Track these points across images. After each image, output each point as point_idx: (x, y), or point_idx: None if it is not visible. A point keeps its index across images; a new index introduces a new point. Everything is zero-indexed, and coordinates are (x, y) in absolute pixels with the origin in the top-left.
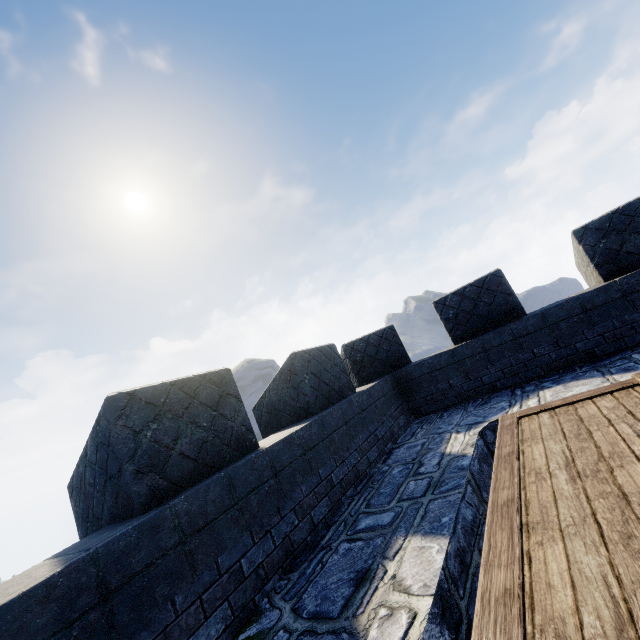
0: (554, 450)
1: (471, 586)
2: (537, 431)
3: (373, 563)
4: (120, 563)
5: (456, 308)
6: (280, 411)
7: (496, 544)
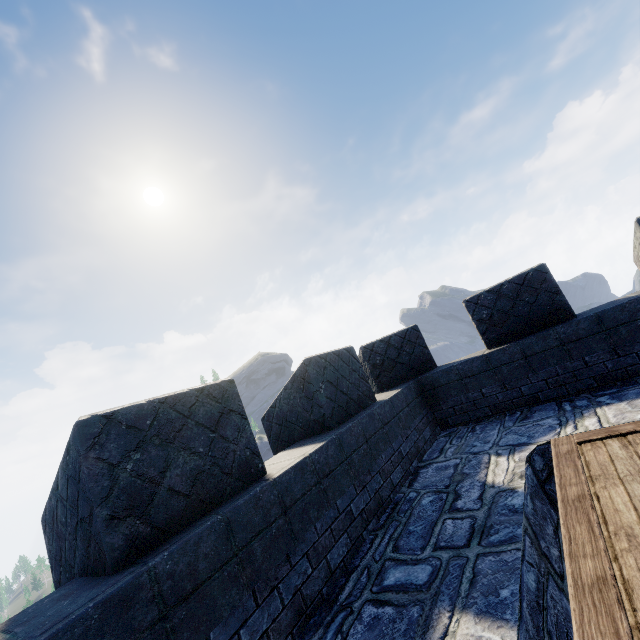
0: None
1: None
2: (609, 466)
3: None
4: None
5: (491, 308)
6: (292, 423)
7: None
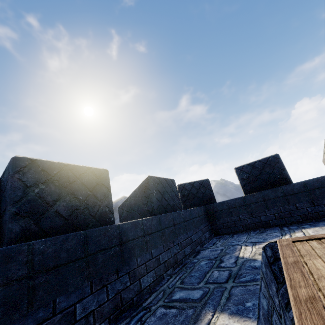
0: None
1: None
2: (312, 251)
3: None
4: None
5: (248, 173)
6: (134, 211)
7: None
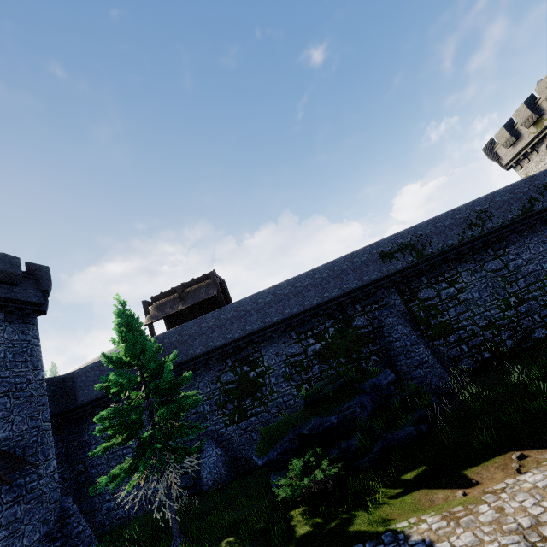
0: None
1: None
2: None
3: None
4: None
5: None
6: (510, 125)
7: None
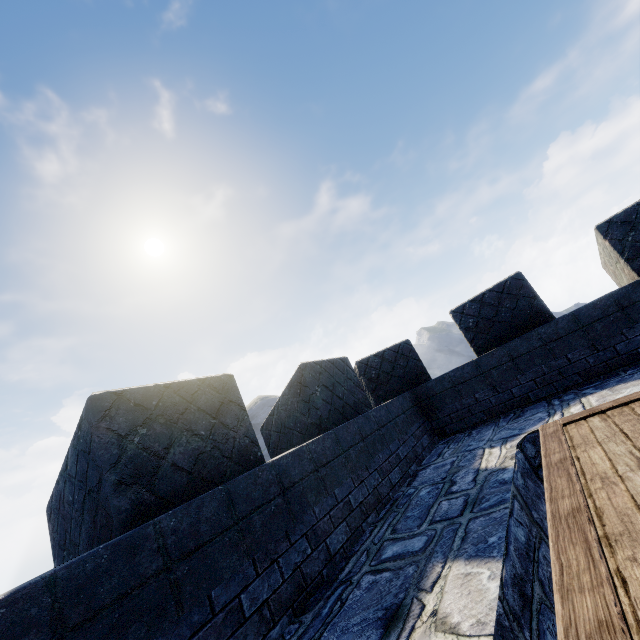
0: (618, 452)
1: (538, 627)
2: (590, 435)
3: (405, 597)
4: (84, 592)
5: (476, 316)
6: (290, 429)
7: (570, 563)
